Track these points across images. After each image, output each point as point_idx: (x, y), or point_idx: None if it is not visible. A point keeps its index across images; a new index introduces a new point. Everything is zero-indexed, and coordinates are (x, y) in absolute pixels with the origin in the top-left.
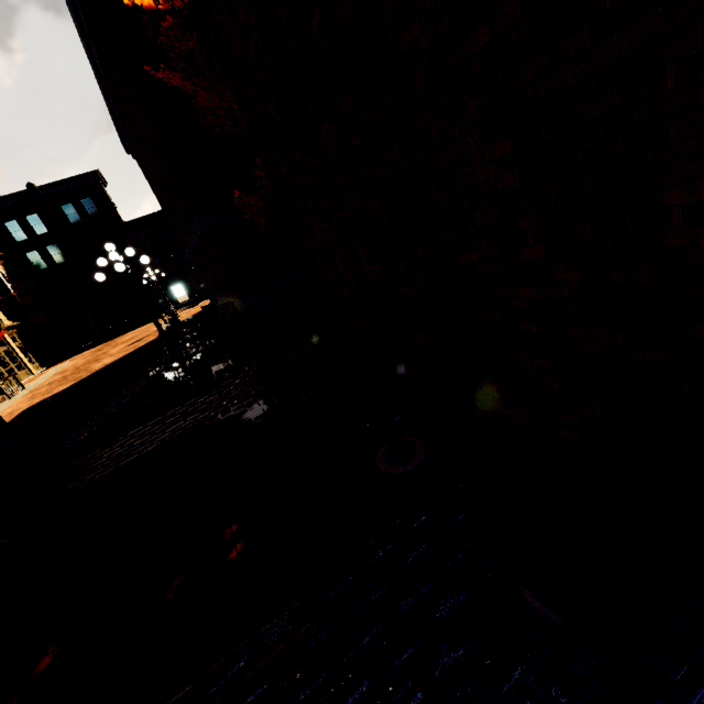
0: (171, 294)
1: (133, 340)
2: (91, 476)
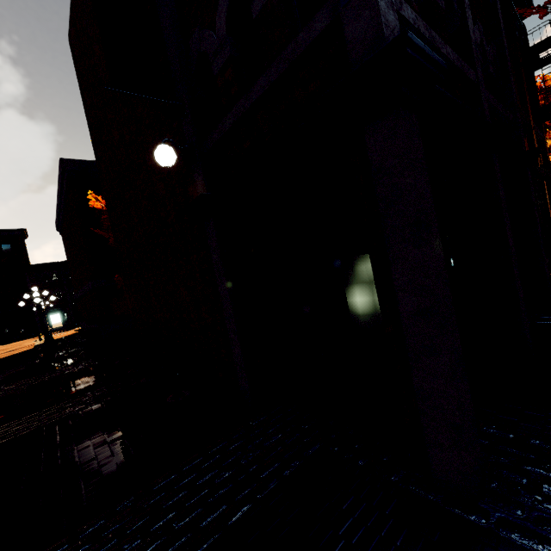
0: (48, 320)
1: (7, 350)
2: (1, 393)
